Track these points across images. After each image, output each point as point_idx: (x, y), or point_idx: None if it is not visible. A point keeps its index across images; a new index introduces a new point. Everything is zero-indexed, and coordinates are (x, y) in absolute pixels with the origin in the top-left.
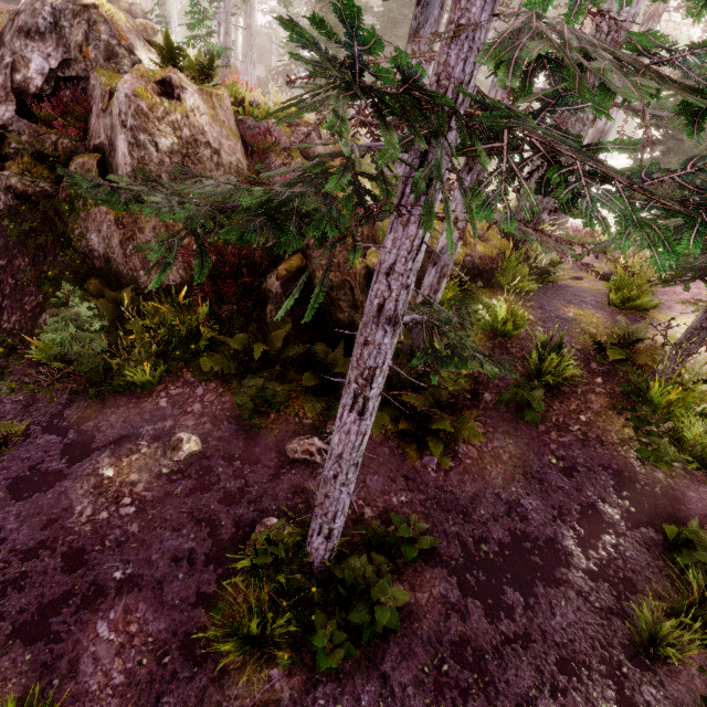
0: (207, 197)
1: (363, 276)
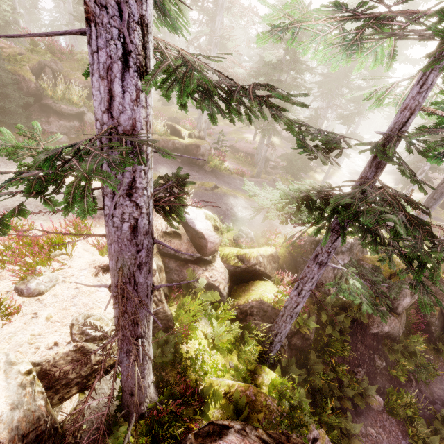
0: None
1: None
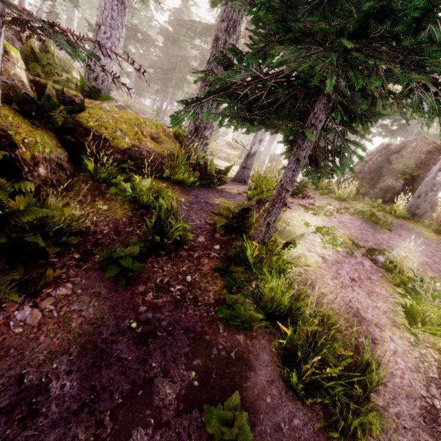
0: None
1: None
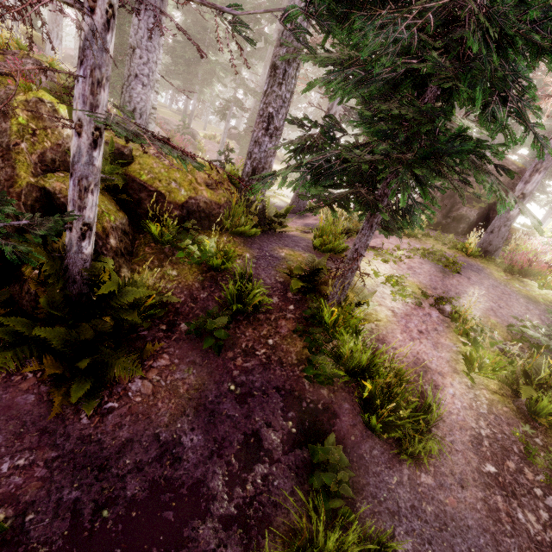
0: None
1: (37, 199)
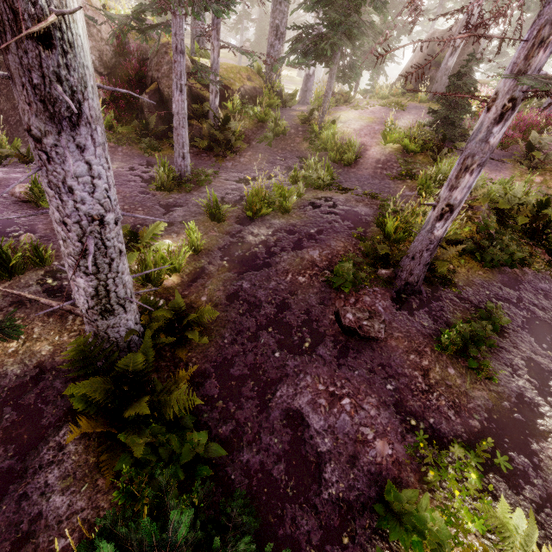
0: (121, 16)
1: (188, 90)
